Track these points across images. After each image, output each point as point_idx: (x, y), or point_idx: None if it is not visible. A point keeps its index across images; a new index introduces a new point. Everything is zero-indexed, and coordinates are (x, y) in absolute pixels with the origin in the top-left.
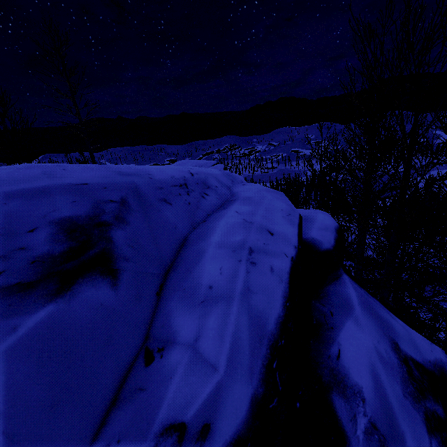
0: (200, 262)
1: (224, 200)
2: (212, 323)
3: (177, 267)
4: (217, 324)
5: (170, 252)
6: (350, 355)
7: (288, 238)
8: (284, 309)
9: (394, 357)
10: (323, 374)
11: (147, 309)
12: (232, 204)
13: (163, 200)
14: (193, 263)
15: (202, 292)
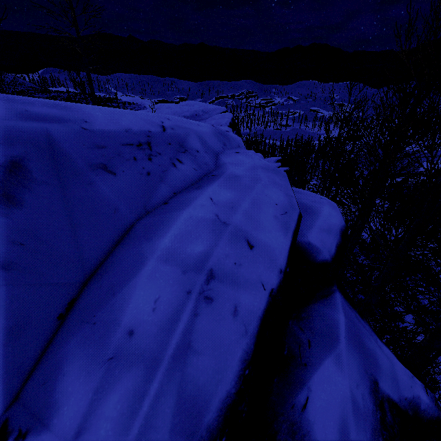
0: (130, 279)
1: (204, 172)
2: (112, 406)
3: (103, 275)
4: (119, 411)
5: (100, 248)
6: (320, 405)
7: (273, 256)
8: (239, 381)
9: (371, 402)
10: (280, 431)
11: (32, 346)
12: (211, 183)
13: (101, 166)
14: (122, 278)
15: (115, 339)
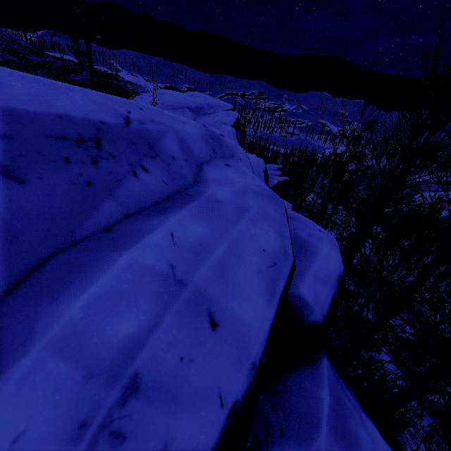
0: None
1: (177, 188)
2: None
3: None
4: None
5: None
6: None
7: (246, 340)
8: None
9: None
10: None
11: None
12: (180, 207)
13: None
14: None
15: None
